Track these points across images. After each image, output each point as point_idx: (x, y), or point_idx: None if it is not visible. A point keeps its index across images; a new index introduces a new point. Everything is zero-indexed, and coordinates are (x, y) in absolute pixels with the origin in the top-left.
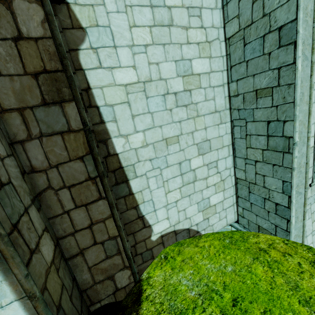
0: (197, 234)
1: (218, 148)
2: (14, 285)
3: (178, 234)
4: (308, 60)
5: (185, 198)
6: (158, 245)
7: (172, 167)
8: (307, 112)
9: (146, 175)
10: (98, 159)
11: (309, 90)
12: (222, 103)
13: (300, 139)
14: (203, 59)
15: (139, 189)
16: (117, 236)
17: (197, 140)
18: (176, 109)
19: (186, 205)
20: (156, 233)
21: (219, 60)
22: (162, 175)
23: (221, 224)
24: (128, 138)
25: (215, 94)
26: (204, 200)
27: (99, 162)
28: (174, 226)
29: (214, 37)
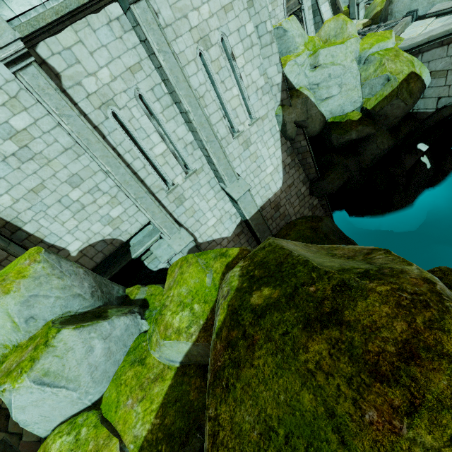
0: (115, 240)
1: (91, 176)
2: None
3: (95, 245)
4: (73, 116)
5: (83, 222)
6: (82, 257)
7: (53, 206)
8: (104, 147)
9: (34, 220)
10: None
11: (93, 133)
12: (68, 140)
13: (112, 166)
14: (19, 115)
15: (35, 230)
16: None
17: (64, 179)
18: (24, 165)
19: (89, 226)
20: (74, 251)
21: (37, 107)
22: (48, 215)
23: (136, 227)
24: None
25: (55, 136)
26: (104, 217)
27: None
28: (88, 242)
29: (17, 90)
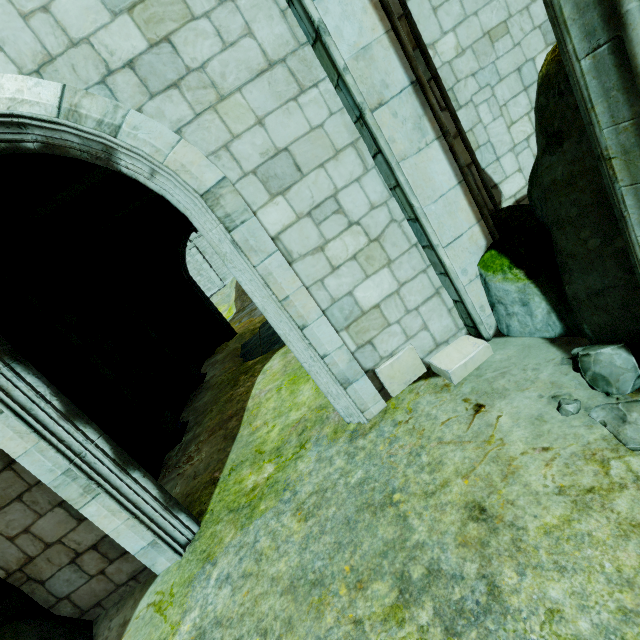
0: None
1: None
2: (432, 122)
3: None
4: None
5: None
6: None
7: (507, 80)
8: None
9: (472, 103)
10: (427, 52)
11: None
12: None
13: None
14: None
15: (468, 127)
16: (470, 165)
17: (538, 19)
18: None
19: None
20: (508, 197)
21: None
22: (495, 97)
23: None
24: (435, 48)
25: None
26: None
27: (429, 56)
28: None
29: None
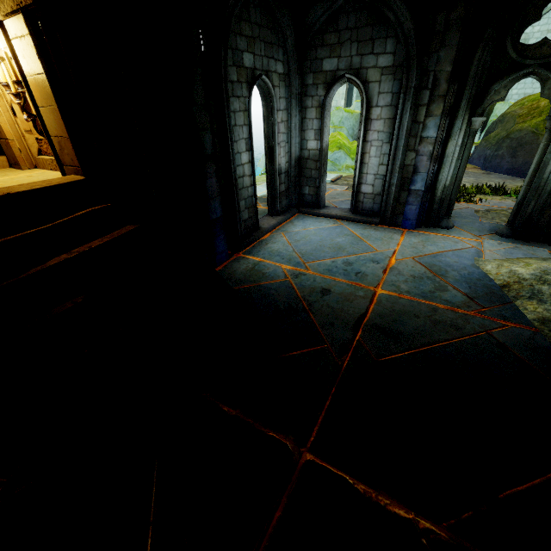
0: None
1: None
2: None
3: None
4: None
5: None
6: None
7: None
8: None
9: None
10: None
11: None
12: None
13: None
14: None
15: None
16: None
17: None
18: (536, 83)
19: None
20: None
21: None
22: None
23: None
24: (512, 91)
25: None
26: None
27: None
28: None
29: None
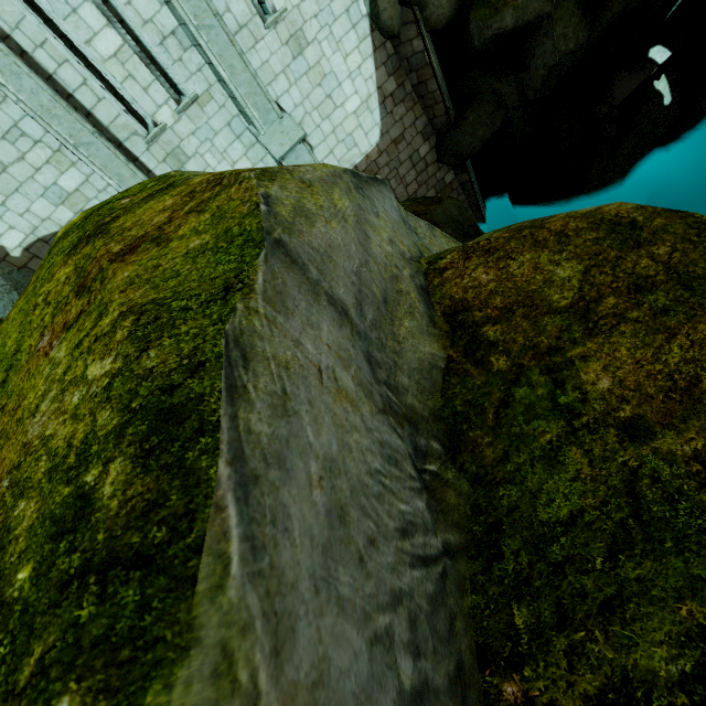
0: None
1: None
2: None
3: (50, 241)
4: None
5: (14, 196)
6: (32, 260)
7: None
8: None
9: None
10: None
11: None
12: None
13: (4, 72)
14: None
15: None
16: None
17: None
18: None
19: (26, 205)
20: (13, 248)
21: None
22: None
23: None
24: None
25: None
26: (49, 189)
27: None
28: (34, 234)
29: None
